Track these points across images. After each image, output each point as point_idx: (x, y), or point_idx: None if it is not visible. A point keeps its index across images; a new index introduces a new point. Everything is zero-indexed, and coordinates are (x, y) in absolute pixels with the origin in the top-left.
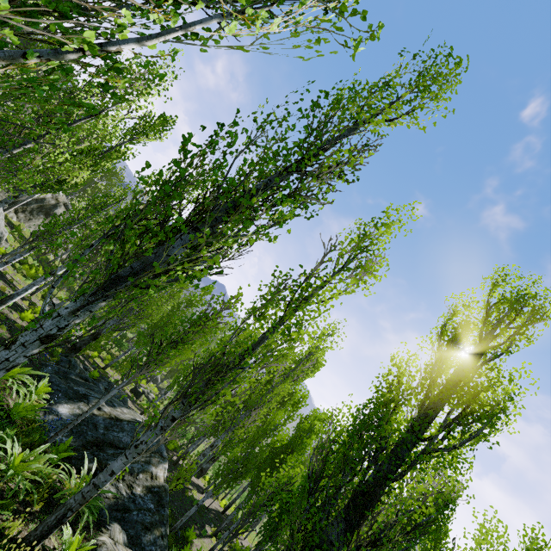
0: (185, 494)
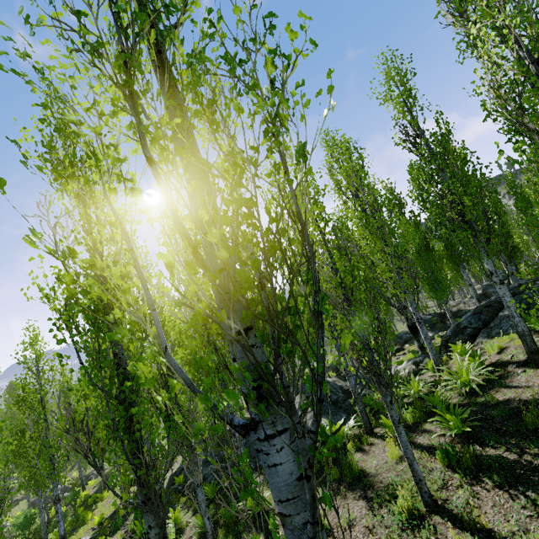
0: None
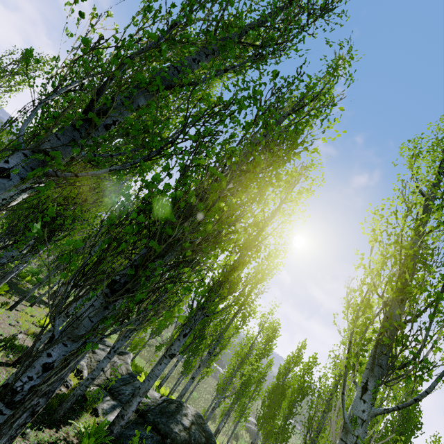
0: (17, 286)
